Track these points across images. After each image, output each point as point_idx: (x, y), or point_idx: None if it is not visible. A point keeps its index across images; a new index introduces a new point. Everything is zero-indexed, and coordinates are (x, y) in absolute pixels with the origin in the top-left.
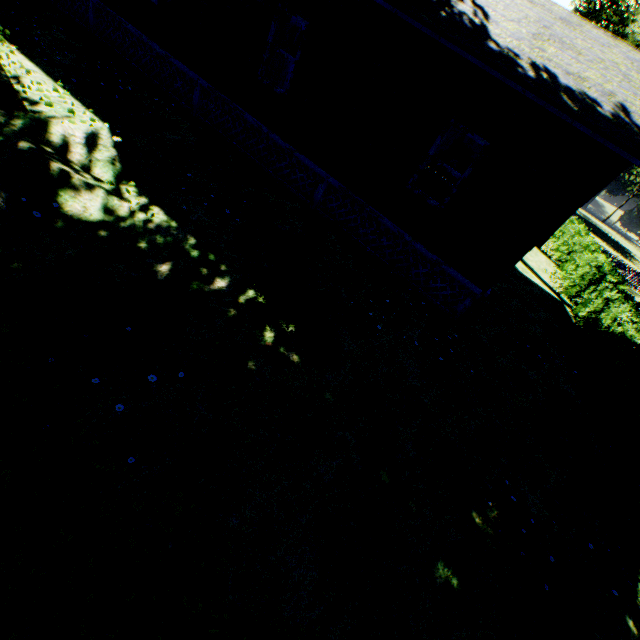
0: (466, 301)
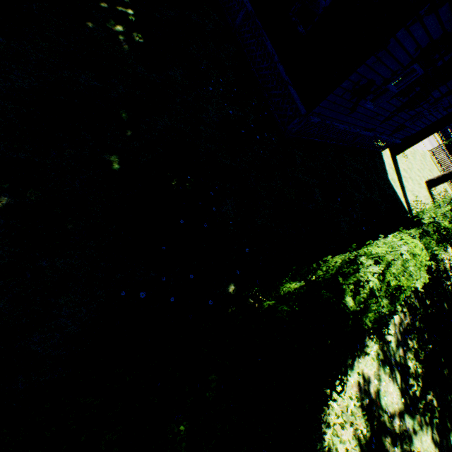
0: (295, 121)
